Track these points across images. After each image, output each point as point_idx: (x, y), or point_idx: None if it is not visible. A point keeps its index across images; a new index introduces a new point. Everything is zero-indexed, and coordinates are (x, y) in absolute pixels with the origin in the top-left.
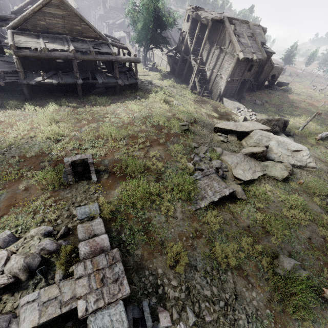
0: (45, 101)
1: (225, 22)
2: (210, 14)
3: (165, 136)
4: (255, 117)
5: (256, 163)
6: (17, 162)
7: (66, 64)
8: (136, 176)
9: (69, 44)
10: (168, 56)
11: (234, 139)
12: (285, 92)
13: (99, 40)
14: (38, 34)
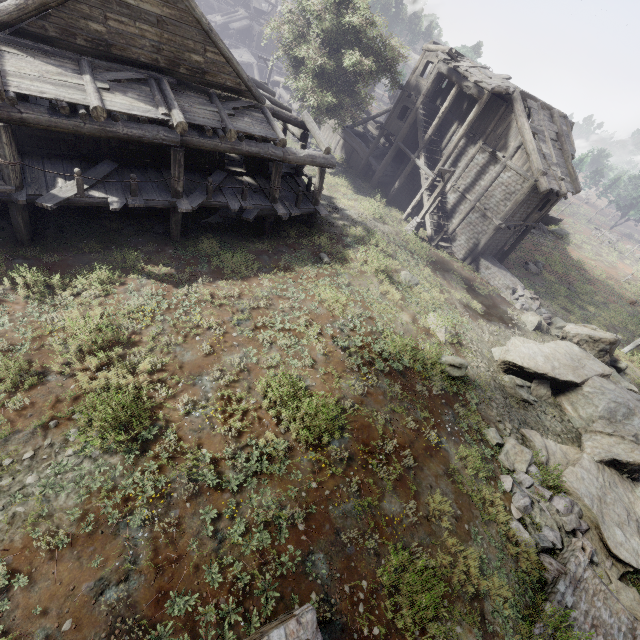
0: (75, 248)
1: (515, 102)
2: (486, 76)
3: (427, 409)
4: (548, 316)
5: (628, 491)
6: (1, 594)
7: (147, 147)
8: (427, 636)
9: (169, 102)
10: (355, 134)
11: (545, 393)
12: (558, 239)
13: (242, 96)
14: (78, 56)
